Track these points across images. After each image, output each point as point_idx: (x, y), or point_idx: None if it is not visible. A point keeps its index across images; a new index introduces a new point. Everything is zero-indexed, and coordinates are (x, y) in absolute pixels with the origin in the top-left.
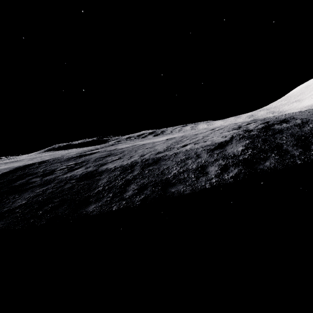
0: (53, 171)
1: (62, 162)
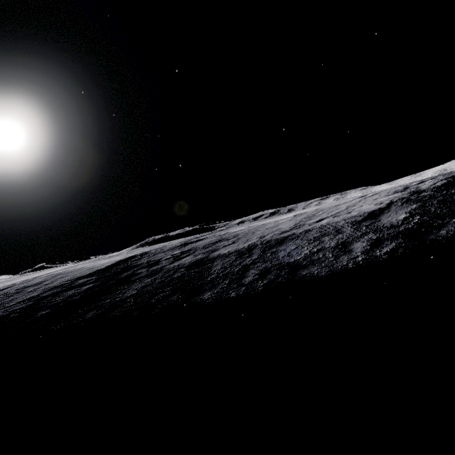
0: (157, 261)
1: (166, 251)
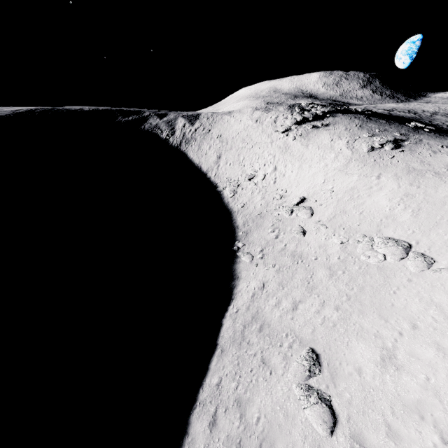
0: None
1: None
